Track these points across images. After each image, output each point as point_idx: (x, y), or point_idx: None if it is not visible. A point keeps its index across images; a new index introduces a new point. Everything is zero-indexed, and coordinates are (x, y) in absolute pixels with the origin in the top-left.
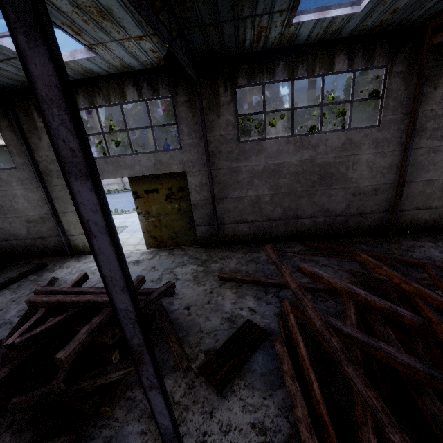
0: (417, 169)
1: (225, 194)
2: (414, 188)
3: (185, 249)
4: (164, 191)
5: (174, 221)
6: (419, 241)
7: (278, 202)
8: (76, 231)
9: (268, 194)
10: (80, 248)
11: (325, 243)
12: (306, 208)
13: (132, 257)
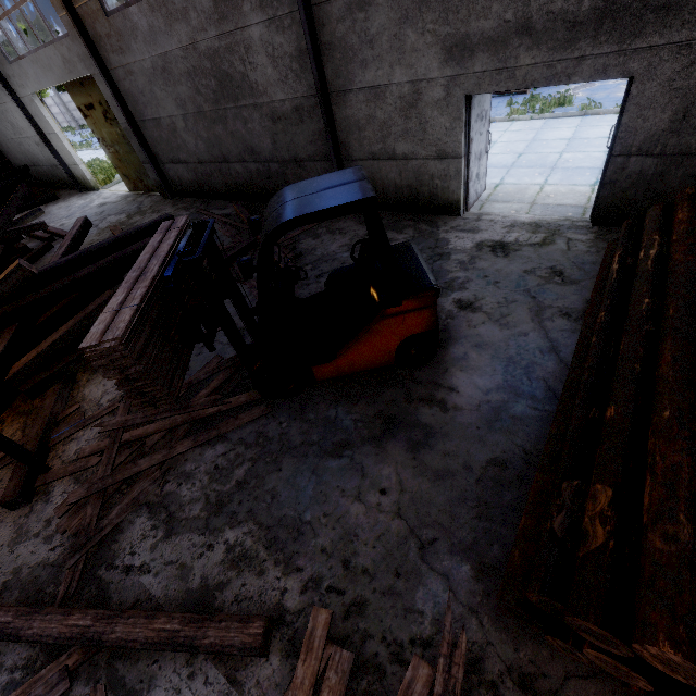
0: (345, 58)
1: (141, 113)
2: (355, 108)
3: (150, 196)
4: (98, 107)
5: (129, 154)
6: (363, 224)
7: (195, 131)
8: (69, 160)
9: (179, 116)
10: (84, 183)
11: (244, 208)
12: (229, 144)
13: (108, 199)
